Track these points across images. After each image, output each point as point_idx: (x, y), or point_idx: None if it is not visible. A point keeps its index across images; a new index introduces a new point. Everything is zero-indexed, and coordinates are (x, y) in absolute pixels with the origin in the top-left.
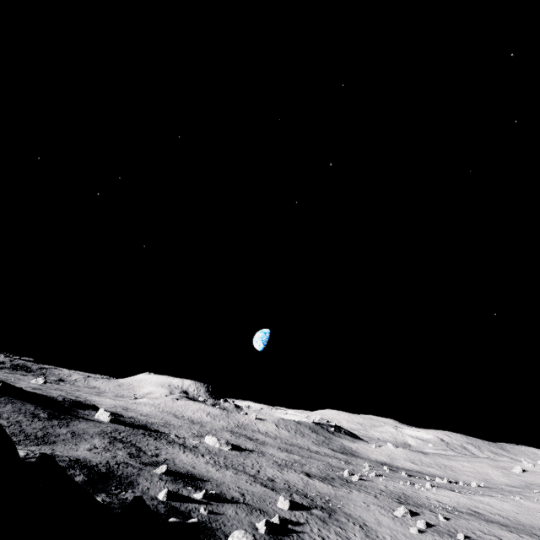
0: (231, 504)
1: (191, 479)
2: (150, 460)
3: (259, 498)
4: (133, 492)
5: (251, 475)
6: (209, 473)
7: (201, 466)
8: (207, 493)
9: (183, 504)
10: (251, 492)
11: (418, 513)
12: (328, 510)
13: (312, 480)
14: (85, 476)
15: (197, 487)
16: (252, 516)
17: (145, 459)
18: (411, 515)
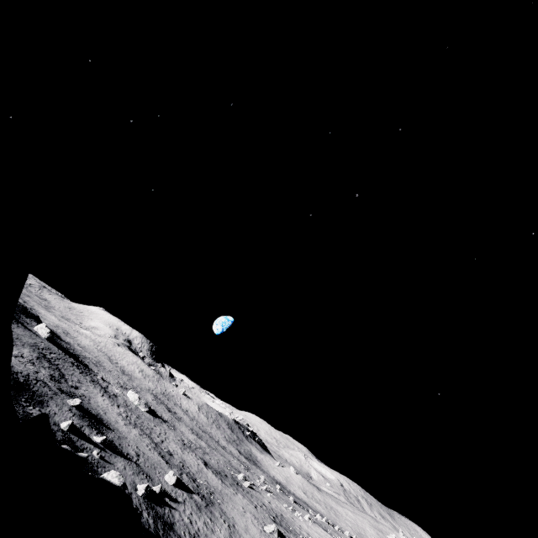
0: (124, 458)
1: (97, 422)
2: (68, 389)
3: (151, 464)
4: (40, 411)
5: (154, 442)
6: (117, 424)
7: (112, 414)
8: (106, 440)
9: (81, 440)
10: (147, 456)
11: (285, 536)
12: (208, 501)
13: (207, 469)
14: None
15: (100, 431)
16: (137, 477)
17: (64, 386)
18: (278, 535)
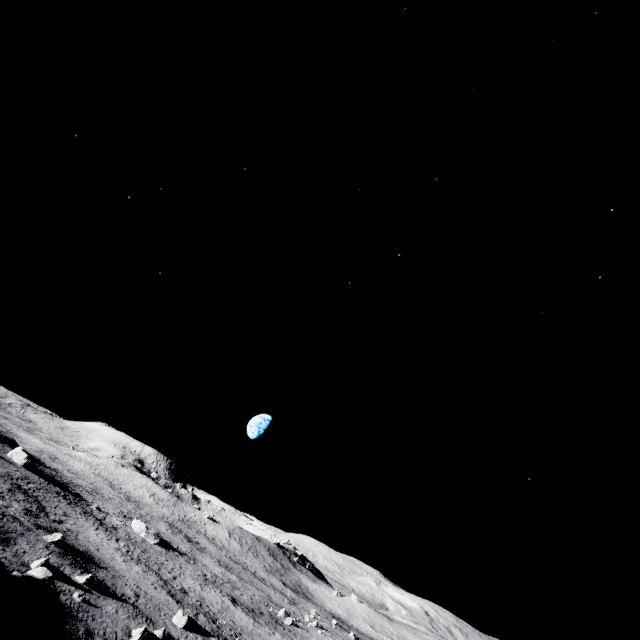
0: (117, 600)
1: (85, 560)
2: (48, 524)
3: (155, 605)
4: (4, 550)
5: (162, 579)
6: (113, 561)
7: (108, 550)
8: (93, 578)
9: (57, 581)
10: (150, 596)
11: None
12: None
13: (235, 607)
14: None
15: (87, 570)
16: (134, 621)
17: (43, 521)
18: None
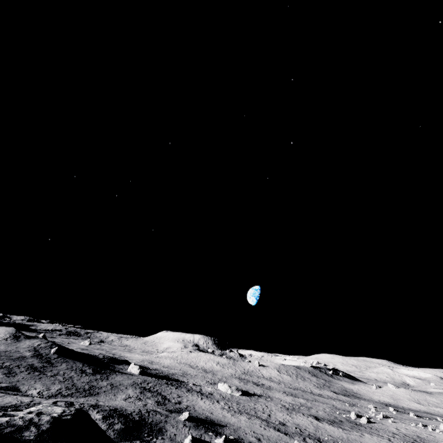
0: None
1: (210, 425)
2: (174, 407)
3: (274, 442)
4: (163, 438)
5: (263, 419)
6: (226, 418)
7: (217, 411)
8: (226, 438)
9: None
10: (266, 437)
11: None
12: None
13: (321, 423)
14: (122, 424)
15: (217, 432)
16: None
17: (170, 406)
18: None
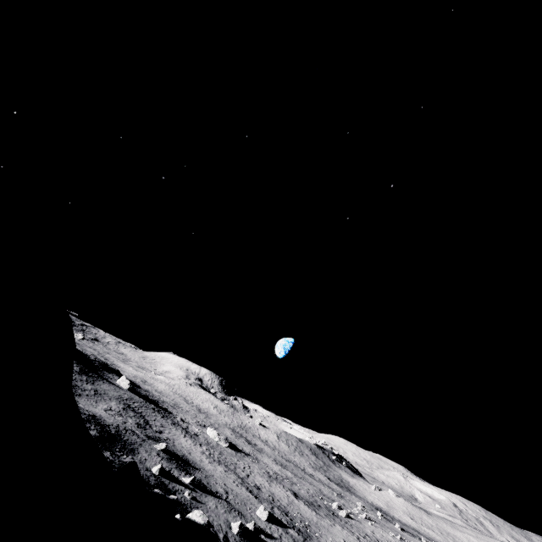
0: (214, 497)
1: (184, 463)
2: (154, 434)
3: (241, 500)
4: (133, 458)
5: (239, 477)
6: (202, 463)
7: (196, 454)
8: (194, 480)
9: (172, 483)
10: (235, 493)
11: None
12: (304, 535)
13: (298, 501)
14: (98, 432)
15: (188, 472)
16: (230, 515)
17: (150, 432)
18: None
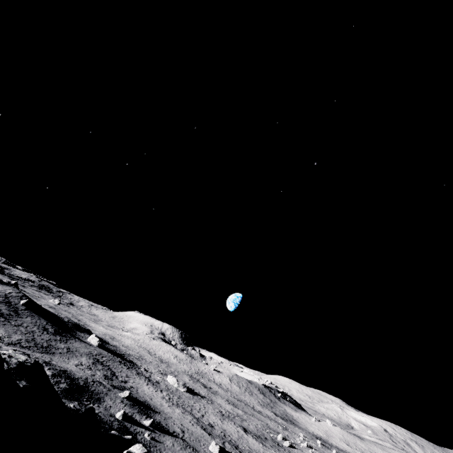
0: (171, 436)
1: (145, 408)
2: (119, 384)
3: (196, 438)
4: (98, 406)
5: (195, 417)
6: (162, 407)
7: (157, 399)
8: (154, 422)
9: (133, 426)
10: (191, 431)
11: None
12: None
13: (247, 435)
14: (67, 385)
15: (149, 415)
16: (185, 451)
17: (115, 383)
18: None
